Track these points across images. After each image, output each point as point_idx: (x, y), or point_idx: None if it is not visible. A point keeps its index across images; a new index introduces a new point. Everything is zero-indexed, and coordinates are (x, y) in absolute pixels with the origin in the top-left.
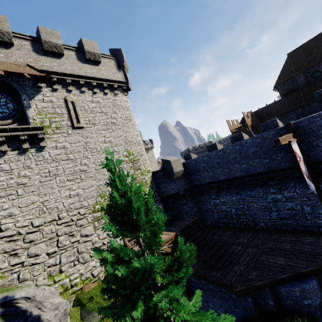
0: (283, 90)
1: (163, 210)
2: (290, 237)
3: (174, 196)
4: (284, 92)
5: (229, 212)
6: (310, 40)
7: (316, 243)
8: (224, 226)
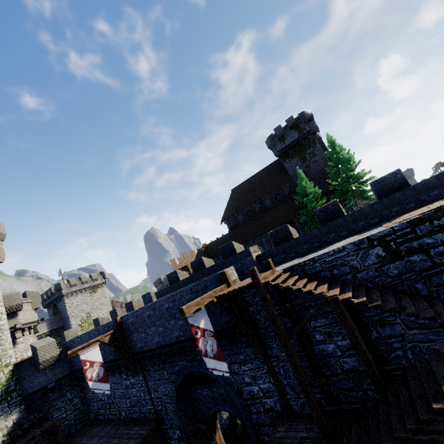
0: (229, 225)
1: (23, 414)
2: (127, 429)
3: (41, 392)
4: (230, 227)
5: (104, 400)
6: (245, 181)
7: (134, 434)
8: (103, 418)
